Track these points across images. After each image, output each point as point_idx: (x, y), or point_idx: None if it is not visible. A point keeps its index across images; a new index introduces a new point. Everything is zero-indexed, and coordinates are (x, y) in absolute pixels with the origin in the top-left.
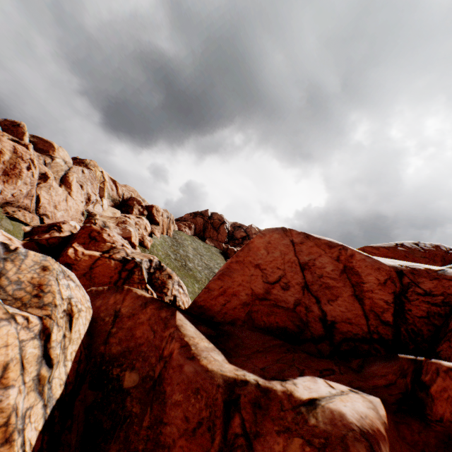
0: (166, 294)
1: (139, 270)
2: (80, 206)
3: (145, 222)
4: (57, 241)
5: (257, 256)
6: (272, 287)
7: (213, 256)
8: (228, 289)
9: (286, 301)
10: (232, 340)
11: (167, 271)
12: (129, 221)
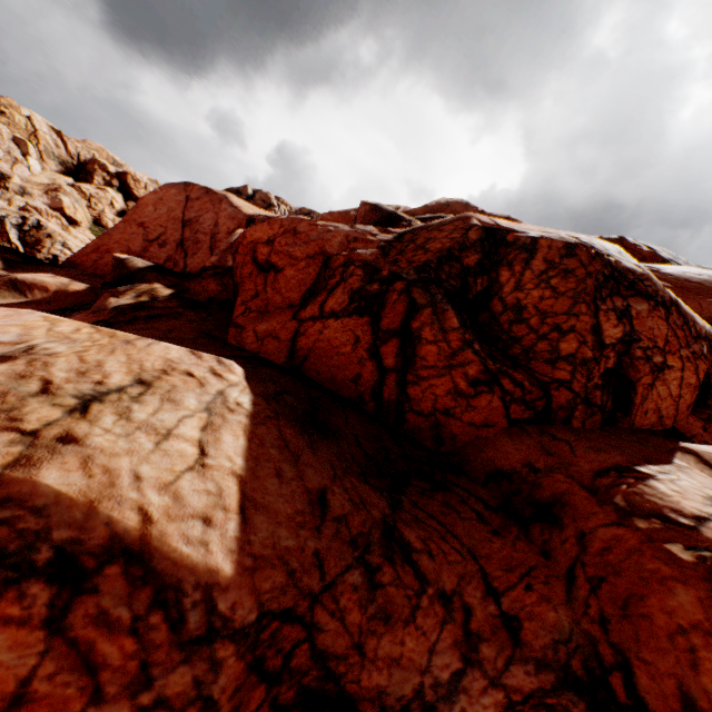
0: (40, 252)
1: None
2: None
3: (112, 195)
4: None
5: (144, 214)
6: (151, 246)
7: None
8: (103, 247)
9: (159, 258)
10: (38, 267)
11: (48, 231)
12: (65, 189)
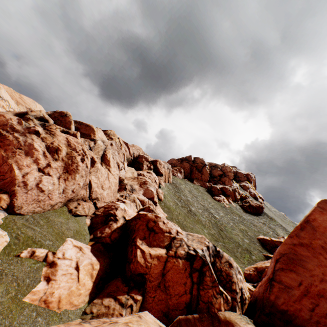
0: (236, 292)
1: (208, 268)
2: (117, 179)
3: (154, 175)
4: (117, 235)
5: None
6: None
7: (203, 196)
8: (310, 288)
9: None
10: None
11: (225, 257)
12: (148, 181)
